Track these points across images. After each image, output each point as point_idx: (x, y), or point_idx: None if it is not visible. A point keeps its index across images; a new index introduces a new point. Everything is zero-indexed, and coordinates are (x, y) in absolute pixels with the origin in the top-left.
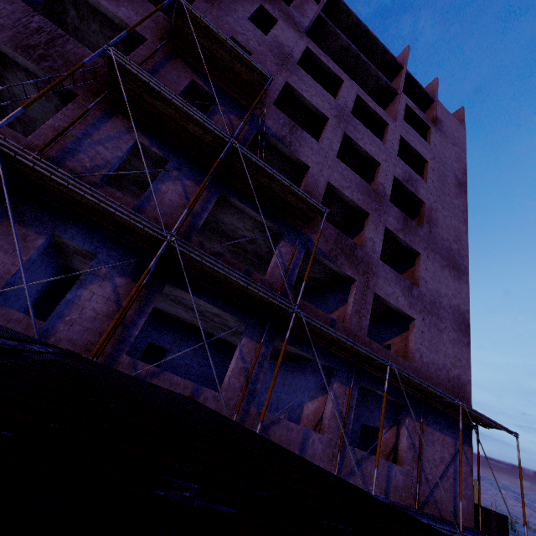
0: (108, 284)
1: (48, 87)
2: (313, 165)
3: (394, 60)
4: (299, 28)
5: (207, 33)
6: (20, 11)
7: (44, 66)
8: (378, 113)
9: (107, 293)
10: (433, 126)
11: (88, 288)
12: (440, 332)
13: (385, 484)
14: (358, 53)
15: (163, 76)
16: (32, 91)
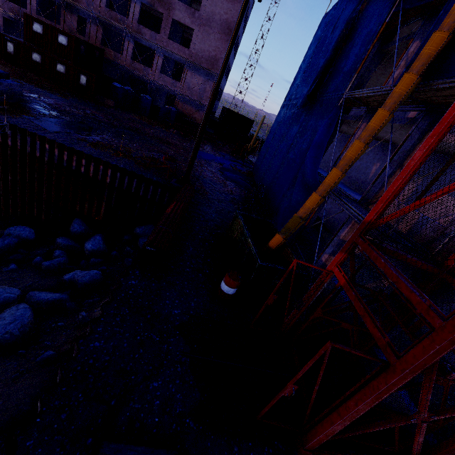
0: (92, 27)
1: None
2: None
3: None
4: None
5: None
6: None
7: None
8: None
9: (92, 30)
10: None
11: (89, 29)
12: (209, 35)
13: (172, 85)
14: None
15: None
16: None
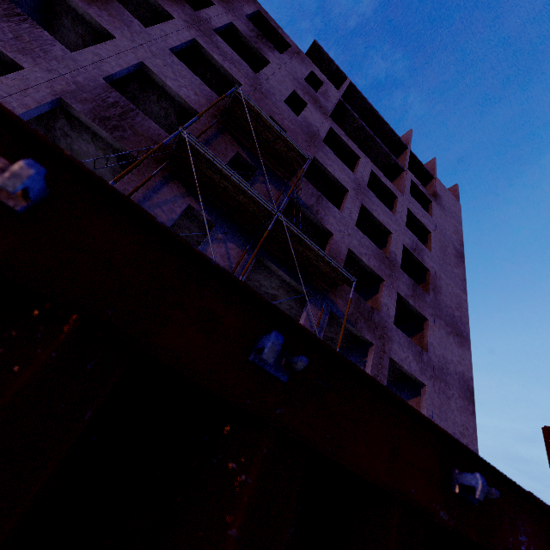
0: None
1: (135, 164)
2: (336, 232)
3: (400, 141)
4: (324, 111)
5: (257, 118)
6: (101, 87)
7: (116, 135)
8: (389, 187)
9: None
10: (434, 201)
11: None
12: (449, 399)
13: None
14: (371, 134)
15: (214, 148)
16: (92, 150)
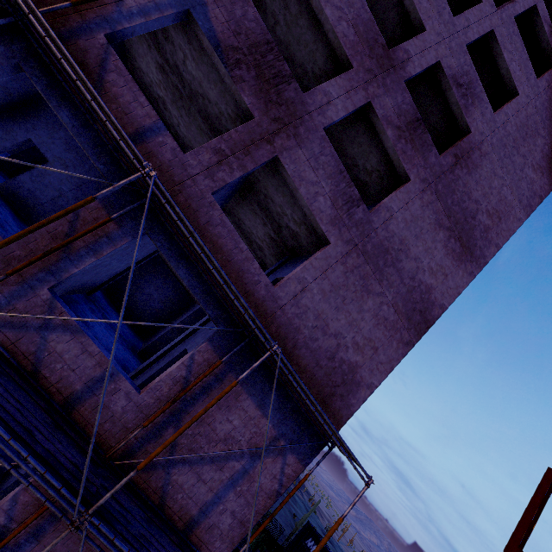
0: None
1: None
2: None
3: None
4: None
5: None
6: None
7: None
8: None
9: None
10: None
11: None
12: (366, 293)
13: (81, 388)
14: None
15: None
16: None
